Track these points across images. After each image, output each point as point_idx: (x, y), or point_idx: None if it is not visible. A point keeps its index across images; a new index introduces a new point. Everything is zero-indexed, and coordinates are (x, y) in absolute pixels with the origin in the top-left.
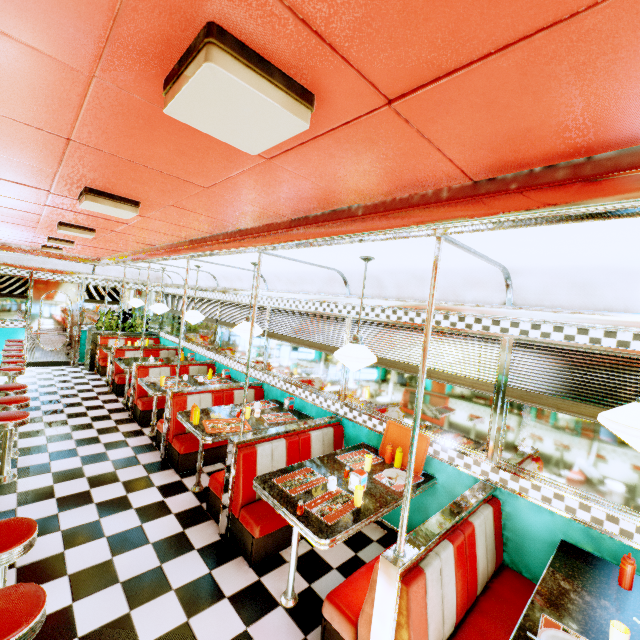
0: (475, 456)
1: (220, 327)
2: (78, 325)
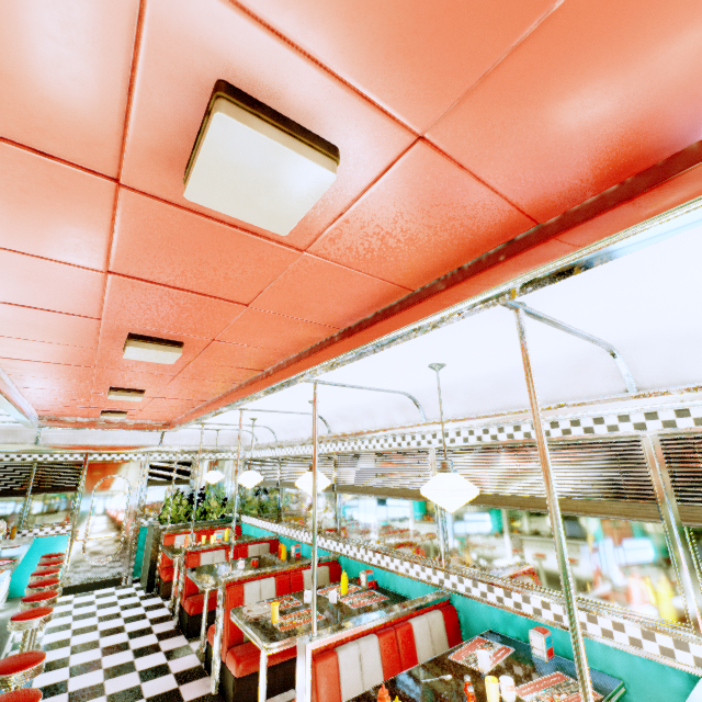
0: None
1: (339, 495)
2: (136, 520)
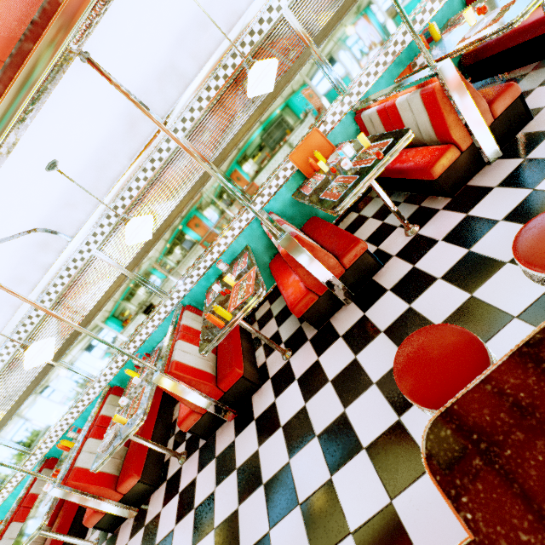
0: (339, 101)
1: (63, 362)
2: None
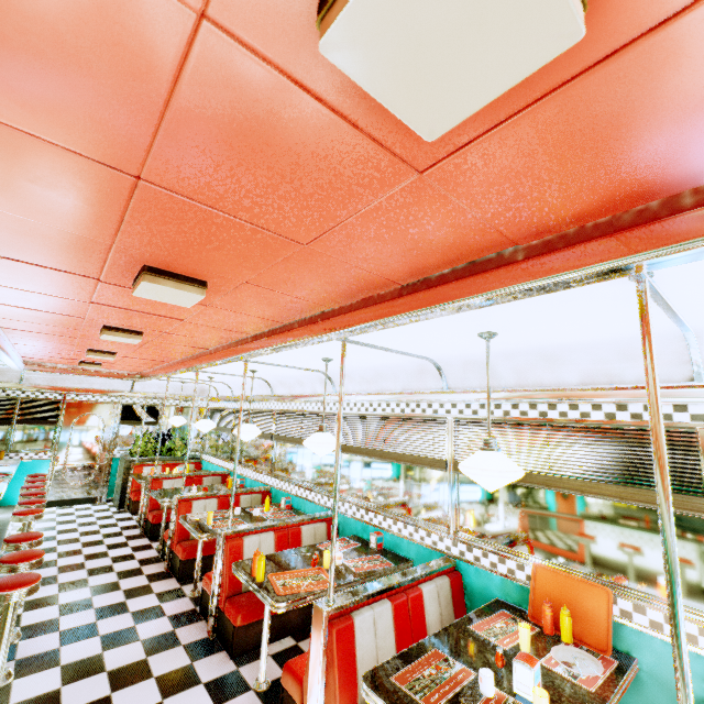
0: (701, 621)
1: (276, 443)
2: (110, 452)
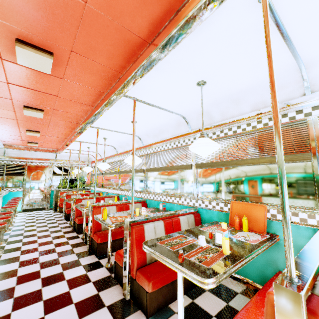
0: (308, 211)
1: (120, 175)
2: (49, 187)
